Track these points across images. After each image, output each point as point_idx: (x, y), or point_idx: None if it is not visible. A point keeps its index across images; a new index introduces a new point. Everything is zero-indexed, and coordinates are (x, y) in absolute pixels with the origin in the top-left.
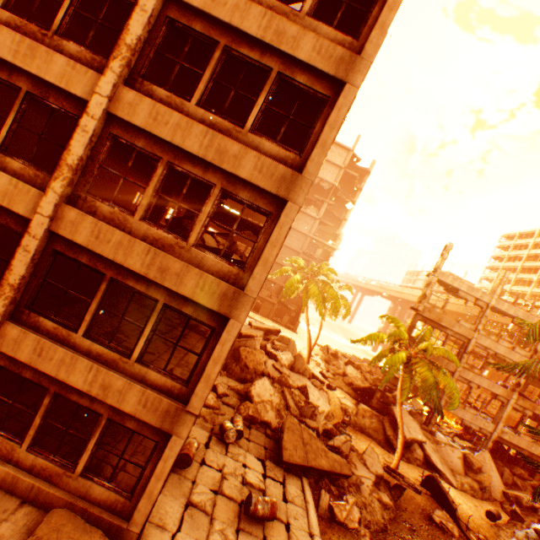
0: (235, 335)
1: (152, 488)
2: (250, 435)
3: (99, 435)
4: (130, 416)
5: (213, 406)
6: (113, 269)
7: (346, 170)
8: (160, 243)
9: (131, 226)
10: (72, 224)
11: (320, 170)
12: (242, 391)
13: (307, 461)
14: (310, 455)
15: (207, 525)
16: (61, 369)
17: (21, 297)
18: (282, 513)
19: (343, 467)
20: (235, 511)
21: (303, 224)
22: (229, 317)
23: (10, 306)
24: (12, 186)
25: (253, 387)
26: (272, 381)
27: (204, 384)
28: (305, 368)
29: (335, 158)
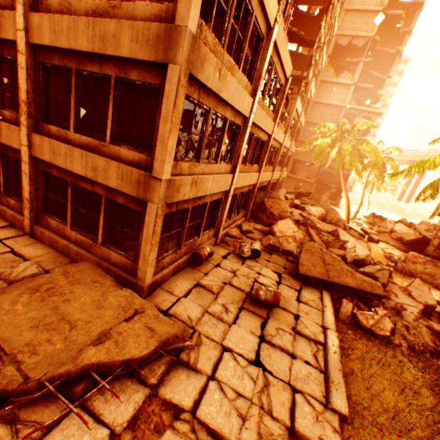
0: (177, 82)
1: (144, 251)
2: (269, 258)
3: (105, 214)
4: (118, 193)
5: (235, 236)
6: (75, 62)
7: (385, 12)
8: (98, 14)
9: (74, 10)
10: (38, 29)
11: (350, 27)
12: (266, 231)
13: (327, 278)
14: (331, 273)
15: (211, 299)
16: (67, 161)
17: (36, 113)
18: (291, 307)
19: (375, 288)
20: (241, 297)
21: (335, 96)
22: (166, 64)
23: (29, 120)
24: (2, 19)
25: (275, 226)
26: (297, 224)
27: (161, 147)
28: (338, 218)
29: (369, 3)
